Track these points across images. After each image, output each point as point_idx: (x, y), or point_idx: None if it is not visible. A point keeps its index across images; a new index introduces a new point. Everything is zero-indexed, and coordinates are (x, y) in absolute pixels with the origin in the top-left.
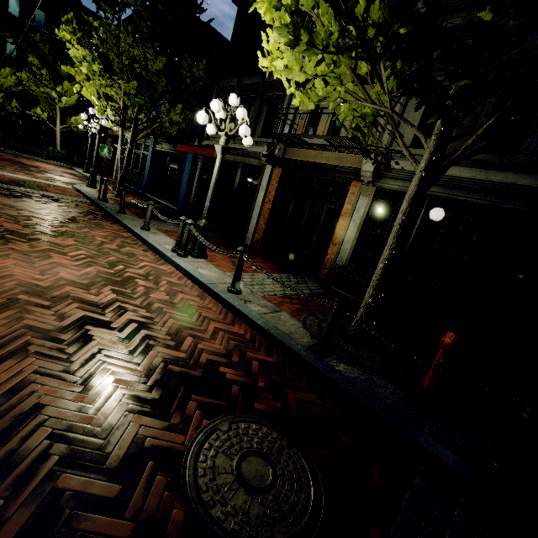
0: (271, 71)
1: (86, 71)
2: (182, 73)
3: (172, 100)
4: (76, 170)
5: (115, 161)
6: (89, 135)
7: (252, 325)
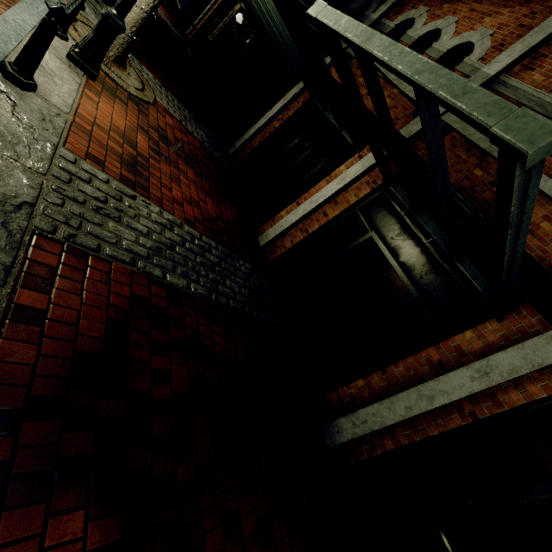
0: None
1: None
2: None
3: None
4: None
5: None
6: None
7: None
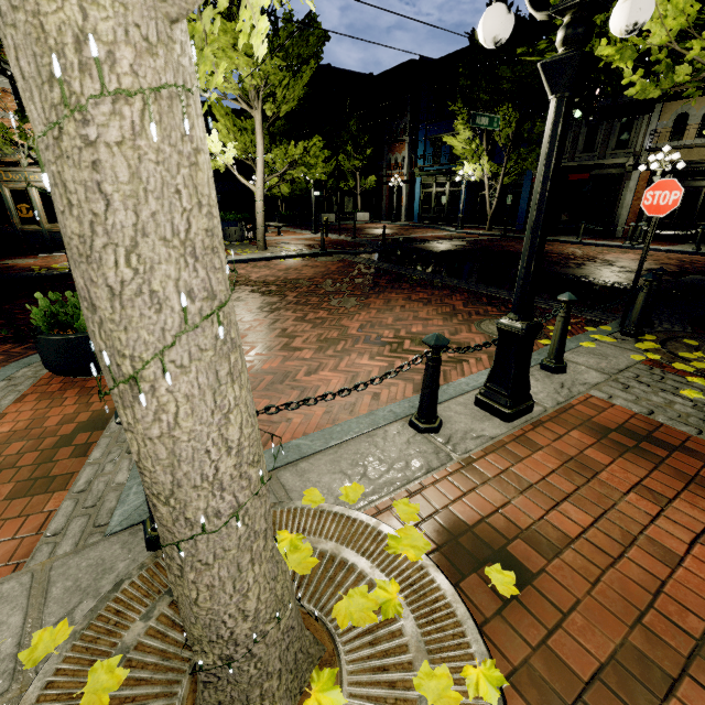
0: (622, 95)
1: (474, 147)
2: (542, 122)
3: (535, 145)
4: (384, 223)
5: (402, 205)
6: (395, 190)
7: None
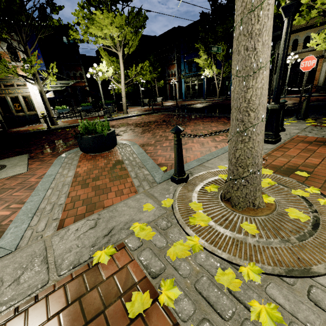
0: None
1: (208, 62)
2: None
3: None
4: (170, 101)
5: (176, 92)
6: (173, 85)
7: (323, 96)
